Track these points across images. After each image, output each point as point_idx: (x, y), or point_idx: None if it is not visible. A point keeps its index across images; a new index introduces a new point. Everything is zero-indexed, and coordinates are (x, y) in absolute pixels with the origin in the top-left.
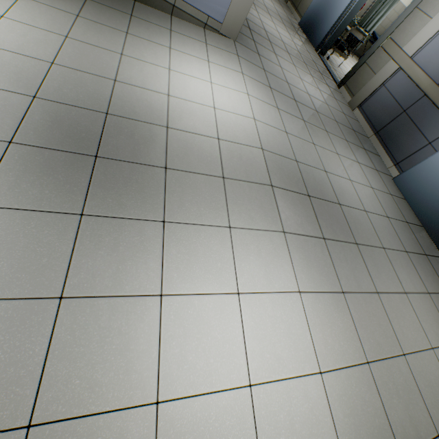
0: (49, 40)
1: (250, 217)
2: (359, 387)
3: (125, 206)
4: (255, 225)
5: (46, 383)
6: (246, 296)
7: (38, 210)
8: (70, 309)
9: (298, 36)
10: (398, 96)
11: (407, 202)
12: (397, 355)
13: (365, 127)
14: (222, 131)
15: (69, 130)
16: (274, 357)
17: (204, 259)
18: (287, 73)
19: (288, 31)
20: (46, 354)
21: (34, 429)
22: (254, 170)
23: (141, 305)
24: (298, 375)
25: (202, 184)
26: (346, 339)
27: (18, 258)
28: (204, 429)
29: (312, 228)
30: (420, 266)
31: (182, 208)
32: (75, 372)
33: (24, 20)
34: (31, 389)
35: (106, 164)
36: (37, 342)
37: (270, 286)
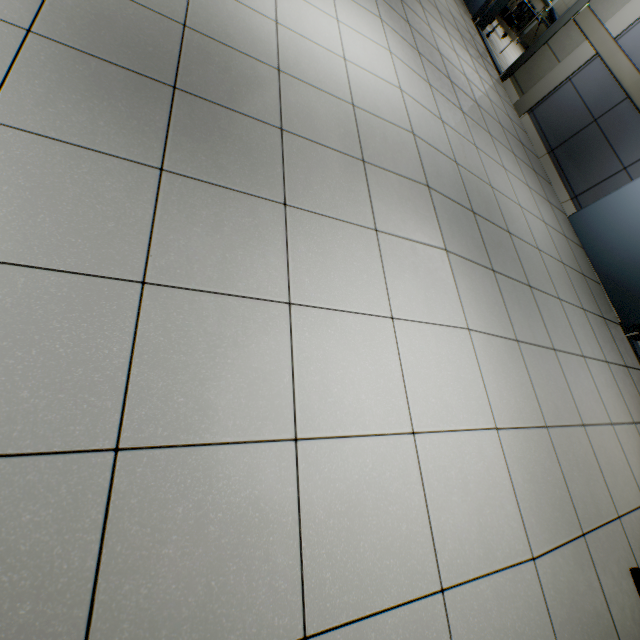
0: None
1: (401, 222)
2: (538, 452)
3: (226, 170)
4: (409, 234)
5: (135, 396)
6: (402, 324)
7: (90, 148)
8: (160, 301)
9: None
10: (588, 98)
11: (584, 249)
12: (576, 425)
13: (536, 142)
14: (358, 95)
15: (126, 36)
16: (440, 403)
17: (345, 266)
18: (439, 39)
19: None
20: (131, 357)
21: (125, 454)
22: (404, 160)
23: (263, 312)
24: (471, 428)
25: (334, 163)
26: (522, 395)
27: (67, 214)
28: (359, 479)
29: (479, 255)
30: (598, 330)
31: (309, 191)
32: (177, 387)
33: None
34: (114, 401)
35: (191, 104)
36: (114, 339)
37: (432, 316)
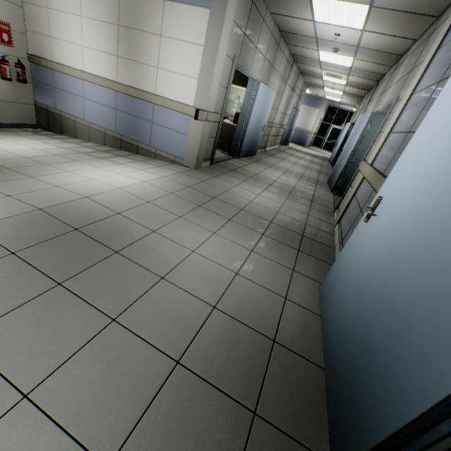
0: (44, 154)
1: None
2: None
3: None
4: None
5: None
6: None
7: None
8: None
9: (315, 184)
10: (360, 199)
11: (321, 319)
12: None
13: (336, 238)
14: (71, 185)
15: None
16: None
17: None
18: (241, 189)
19: (299, 180)
20: None
21: None
22: (47, 200)
23: None
24: None
25: None
26: None
27: None
28: None
29: (17, 241)
30: (186, 410)
31: None
32: None
33: (48, 151)
34: None
35: None
36: None
37: None
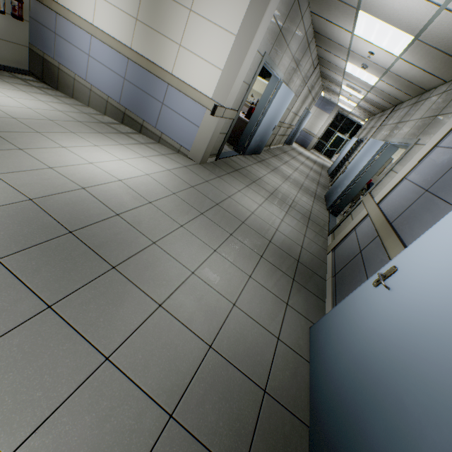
0: (36, 117)
1: None
2: None
3: None
4: None
5: None
6: None
7: None
8: None
9: (313, 198)
10: (360, 237)
11: (310, 368)
12: None
13: (329, 269)
14: (67, 168)
15: None
16: None
17: None
18: (243, 195)
19: (299, 191)
20: None
21: None
22: (38, 187)
23: None
24: None
25: None
26: None
27: None
28: None
29: (3, 243)
30: None
31: None
32: None
33: (40, 112)
34: None
35: None
36: None
37: None
